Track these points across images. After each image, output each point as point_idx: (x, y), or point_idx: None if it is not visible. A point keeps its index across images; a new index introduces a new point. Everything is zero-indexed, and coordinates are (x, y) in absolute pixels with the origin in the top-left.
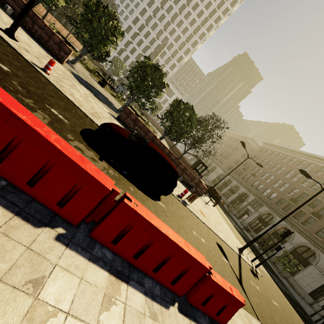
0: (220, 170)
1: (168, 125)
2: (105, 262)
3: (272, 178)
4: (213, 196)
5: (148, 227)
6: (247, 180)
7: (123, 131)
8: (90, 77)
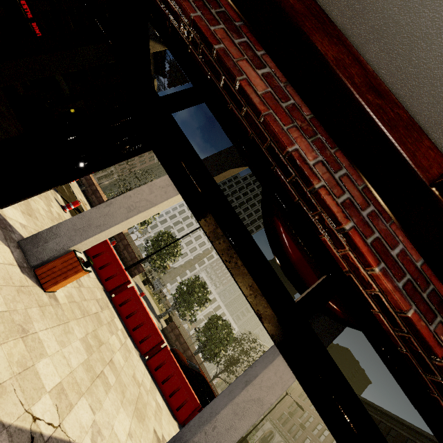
0: None
1: (204, 340)
2: None
3: (326, 435)
4: None
5: None
6: (295, 436)
7: (184, 358)
8: (138, 276)
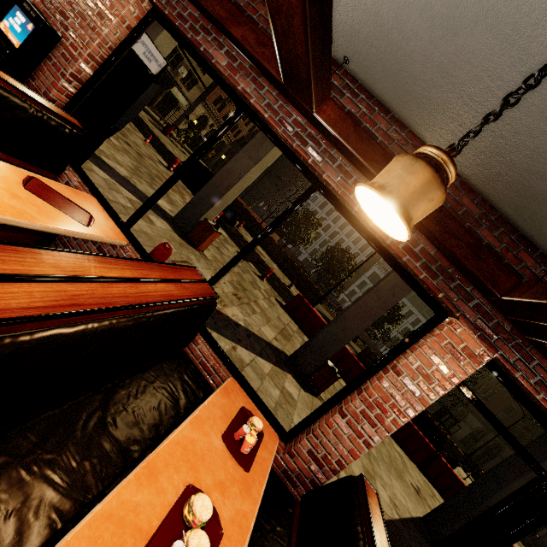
0: (475, 422)
1: None
2: (434, 487)
3: None
4: (471, 471)
5: (452, 473)
6: None
7: None
8: None
